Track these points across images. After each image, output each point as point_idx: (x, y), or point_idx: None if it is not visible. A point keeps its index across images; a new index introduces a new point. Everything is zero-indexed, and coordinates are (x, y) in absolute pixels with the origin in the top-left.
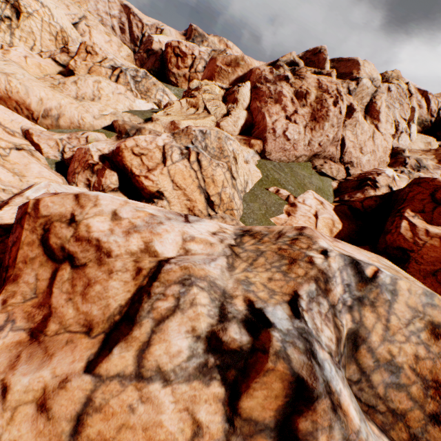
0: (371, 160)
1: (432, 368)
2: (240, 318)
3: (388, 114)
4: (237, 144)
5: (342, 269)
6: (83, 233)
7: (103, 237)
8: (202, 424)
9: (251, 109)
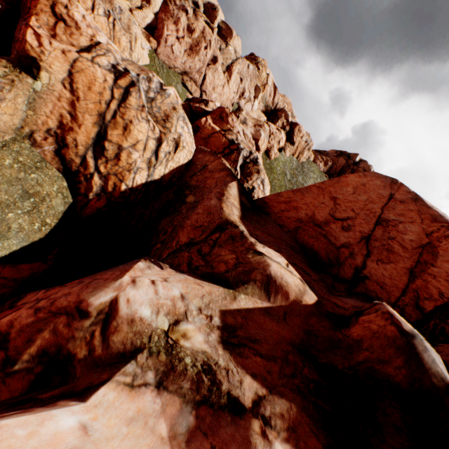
0: (217, 99)
1: (169, 114)
2: (122, 68)
3: (237, 79)
4: (140, 32)
5: (157, 83)
6: (71, 15)
7: (79, 22)
8: (107, 80)
9: (158, 17)
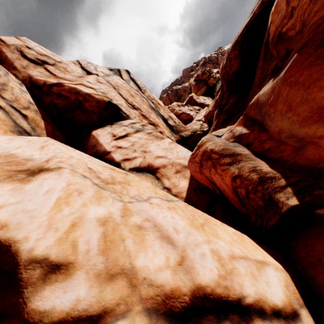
0: None
1: None
2: None
3: None
4: None
5: None
6: None
7: None
8: None
9: None
